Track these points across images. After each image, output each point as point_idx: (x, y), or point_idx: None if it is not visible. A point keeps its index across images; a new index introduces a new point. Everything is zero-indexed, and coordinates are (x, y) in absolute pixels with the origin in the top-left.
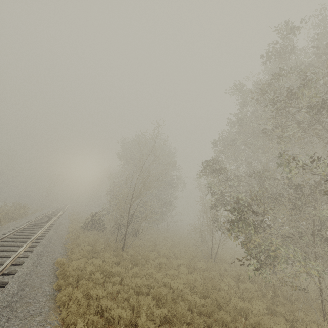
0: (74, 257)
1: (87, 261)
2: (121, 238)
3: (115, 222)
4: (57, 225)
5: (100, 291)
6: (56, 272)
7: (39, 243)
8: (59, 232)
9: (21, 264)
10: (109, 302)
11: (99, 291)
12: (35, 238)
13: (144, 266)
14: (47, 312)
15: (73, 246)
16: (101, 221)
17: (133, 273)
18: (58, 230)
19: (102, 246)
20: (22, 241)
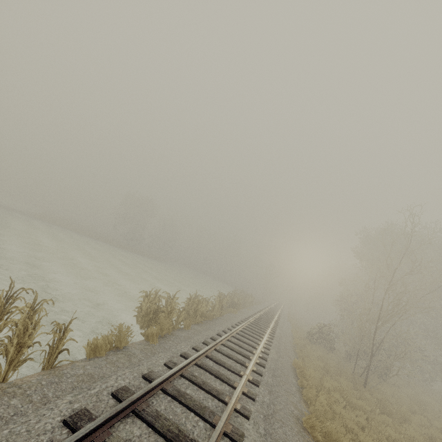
0: (307, 364)
1: (323, 375)
2: (359, 371)
3: (352, 345)
4: (281, 325)
5: (343, 410)
6: (295, 370)
7: (274, 337)
8: (285, 334)
9: (269, 349)
10: (355, 426)
11: (342, 410)
12: (269, 330)
13: (400, 424)
14: (299, 397)
15: (302, 353)
16: (329, 337)
17: (383, 421)
18: (283, 330)
19: (334, 369)
20: (261, 330)
